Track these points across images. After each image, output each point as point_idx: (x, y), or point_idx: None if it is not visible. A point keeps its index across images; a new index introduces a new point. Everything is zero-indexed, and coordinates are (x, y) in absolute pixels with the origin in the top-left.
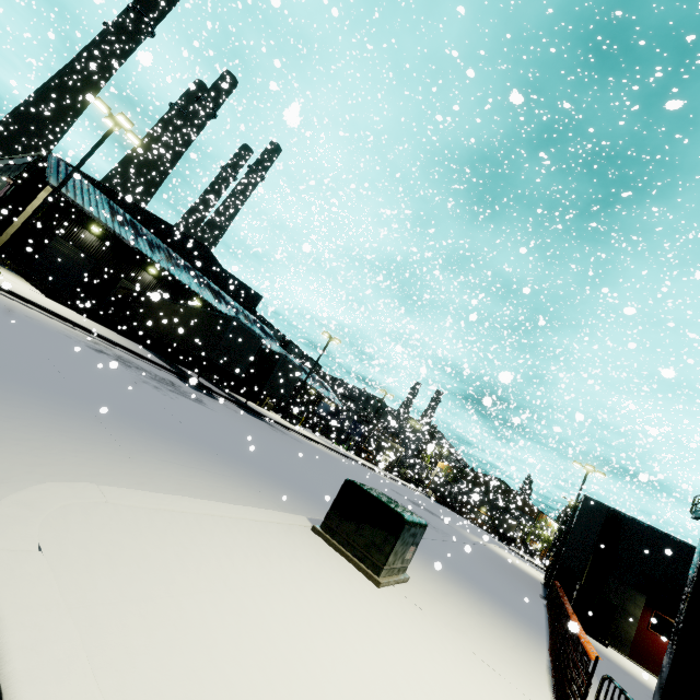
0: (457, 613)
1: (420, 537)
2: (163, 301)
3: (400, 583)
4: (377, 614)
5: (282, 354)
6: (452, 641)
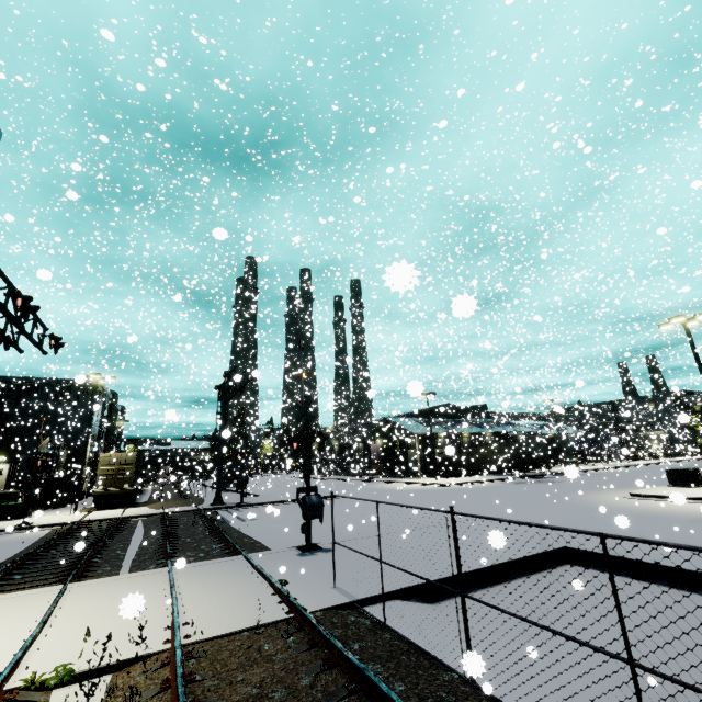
0: None
1: (699, 473)
2: (474, 448)
3: None
4: (698, 489)
5: (553, 435)
6: None
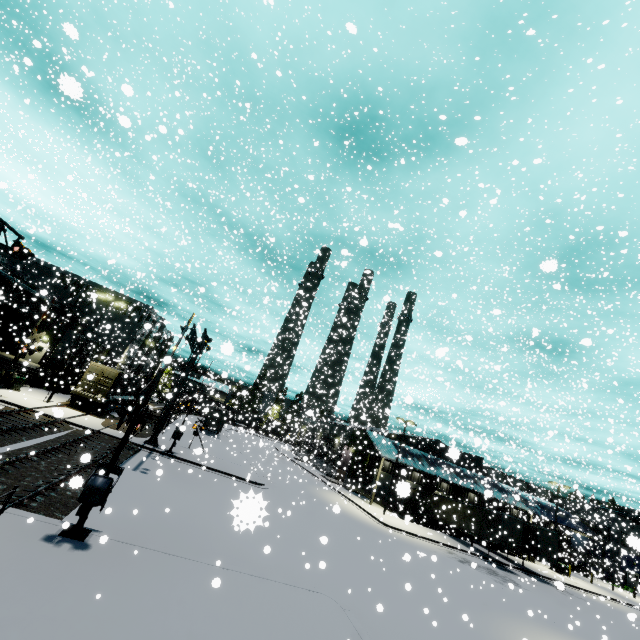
0: None
1: None
2: (443, 498)
3: None
4: None
5: (537, 526)
6: None
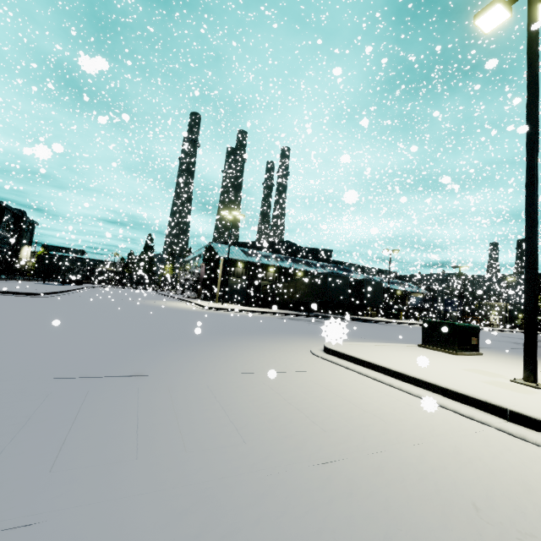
0: (520, 362)
1: (477, 333)
2: (286, 282)
3: (476, 356)
4: (454, 358)
5: (364, 279)
6: (503, 364)
